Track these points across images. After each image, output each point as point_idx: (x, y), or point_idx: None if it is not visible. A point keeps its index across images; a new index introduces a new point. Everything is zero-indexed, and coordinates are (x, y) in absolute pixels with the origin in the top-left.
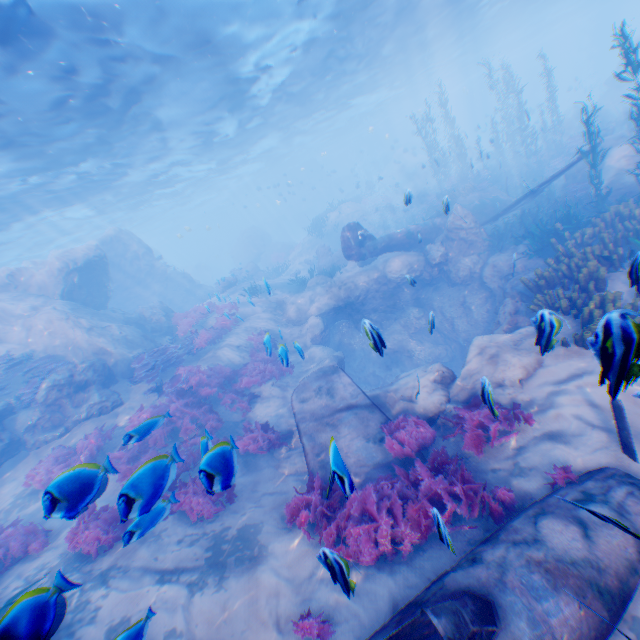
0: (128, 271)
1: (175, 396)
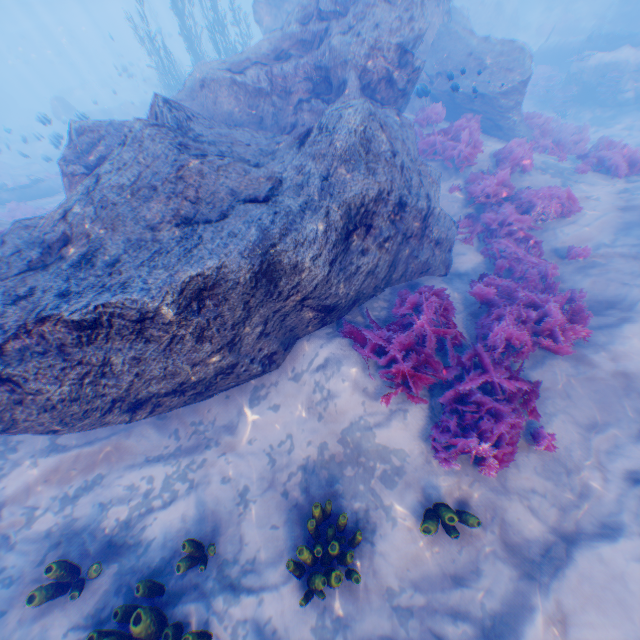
0: None
1: None
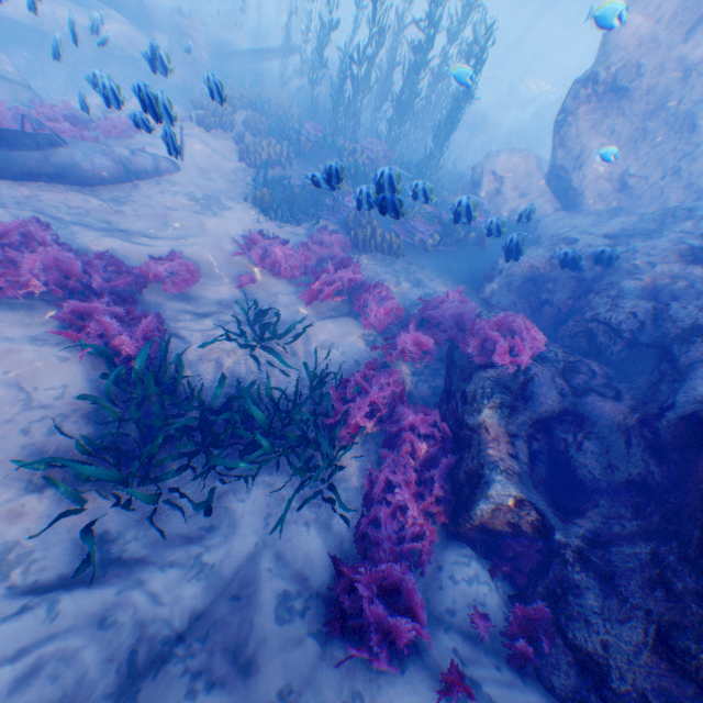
0: None
1: None
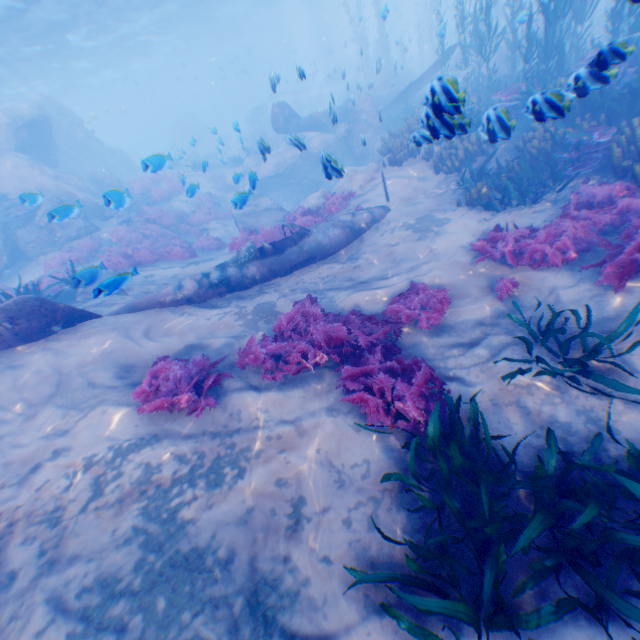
0: (67, 143)
1: (145, 225)
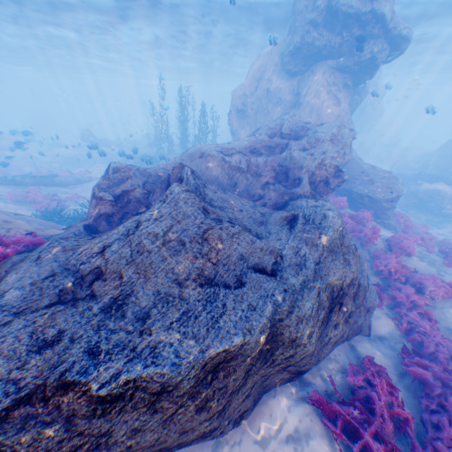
0: None
1: None
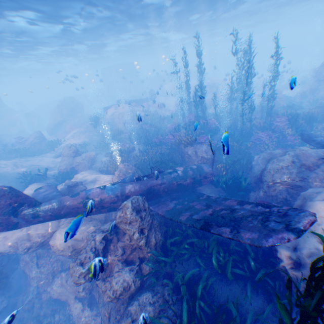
0: None
1: None
